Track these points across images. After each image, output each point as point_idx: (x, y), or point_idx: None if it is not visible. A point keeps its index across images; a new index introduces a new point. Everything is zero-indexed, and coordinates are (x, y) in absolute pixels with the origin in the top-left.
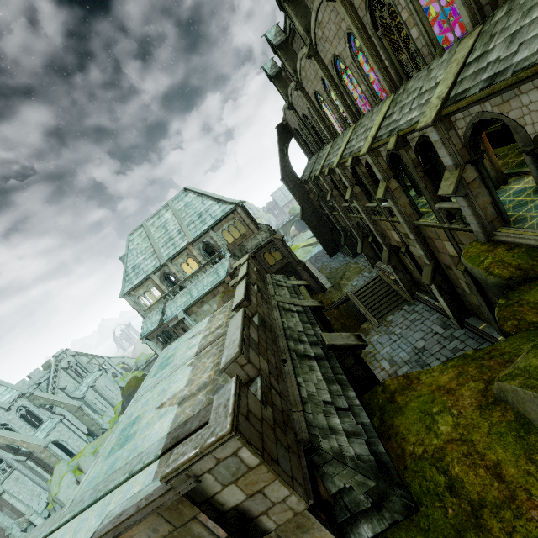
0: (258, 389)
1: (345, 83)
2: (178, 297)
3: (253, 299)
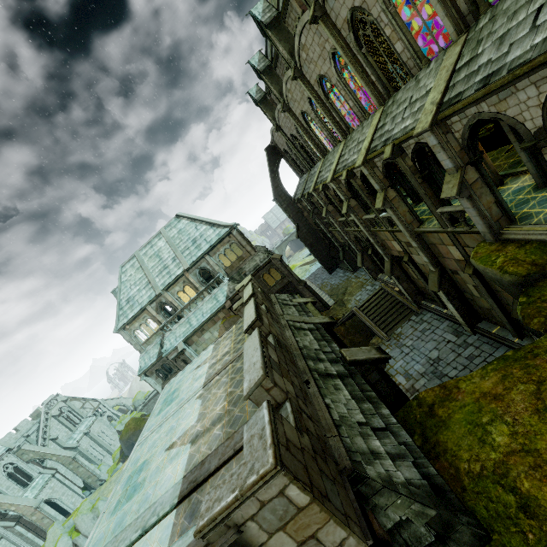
0: (289, 415)
1: (333, 101)
2: (177, 327)
3: (264, 319)
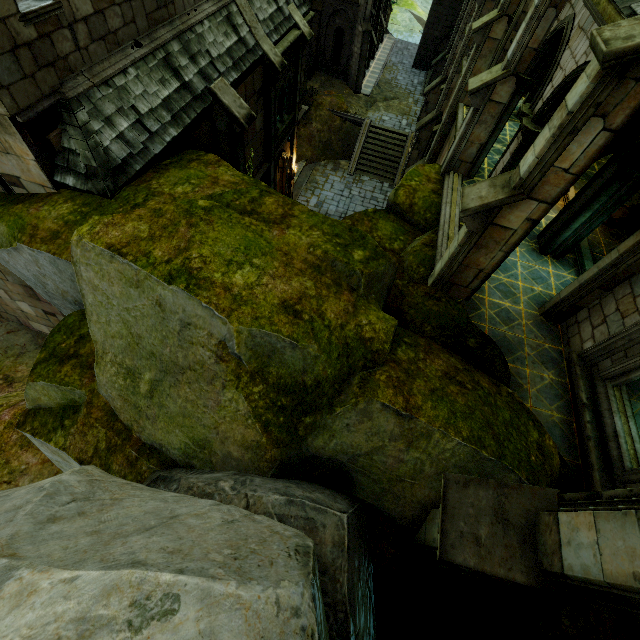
0: (37, 6)
1: None
2: None
3: None
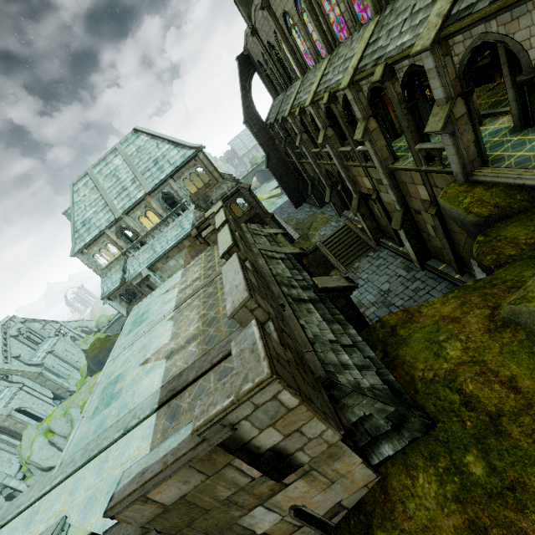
0: (273, 333)
1: (321, 1)
2: (140, 253)
3: (240, 246)
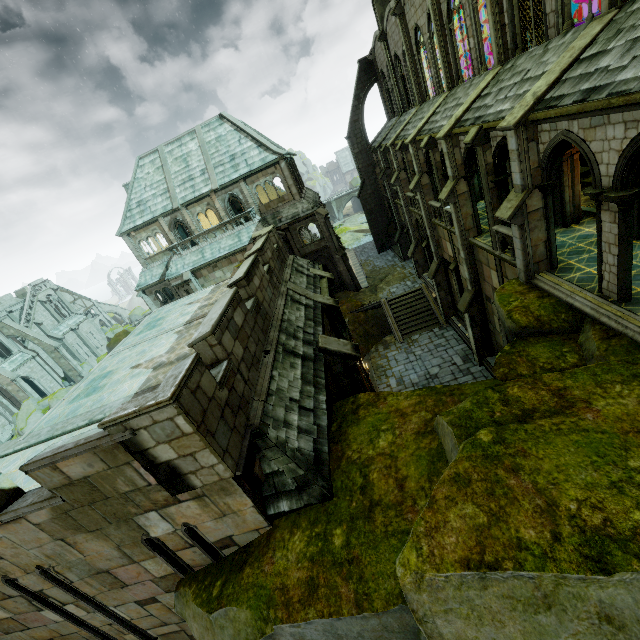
0: (221, 371)
1: (454, 28)
2: (188, 253)
3: (255, 280)
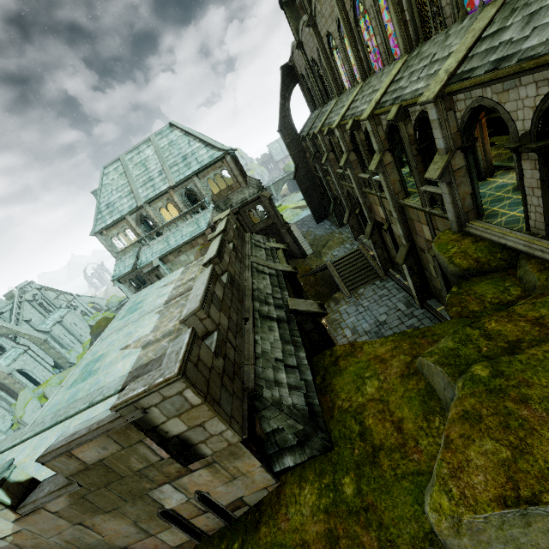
0: (213, 342)
1: (361, 30)
2: (154, 243)
3: (225, 257)
